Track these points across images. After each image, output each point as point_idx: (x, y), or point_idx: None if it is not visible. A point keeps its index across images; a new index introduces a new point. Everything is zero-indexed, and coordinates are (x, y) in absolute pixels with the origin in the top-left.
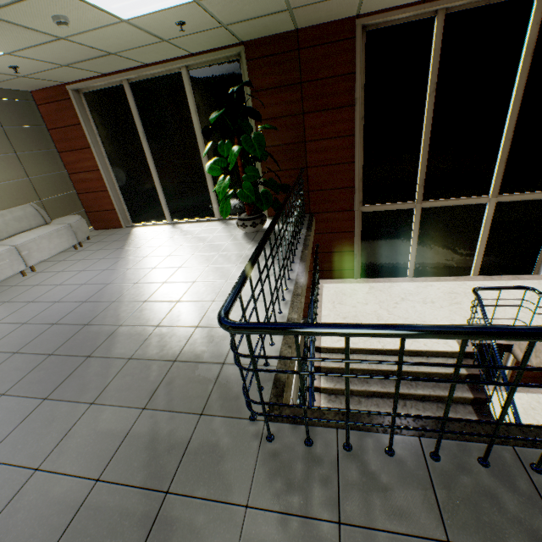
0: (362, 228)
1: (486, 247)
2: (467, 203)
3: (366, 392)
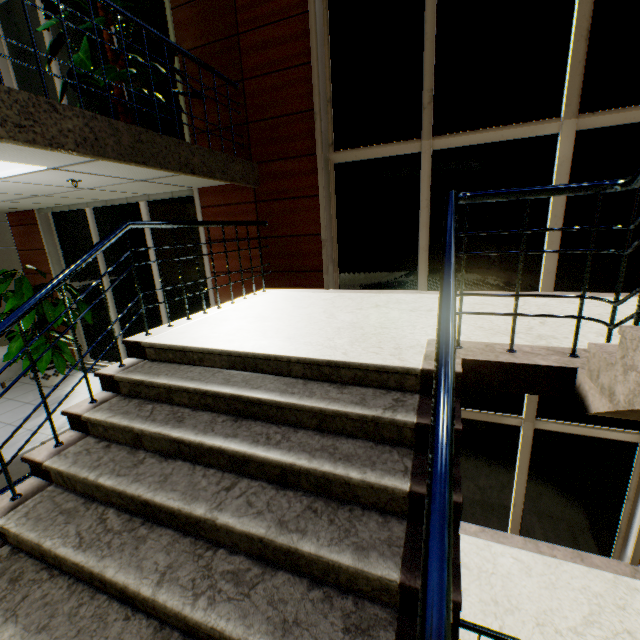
0: (336, 195)
1: (566, 233)
2: (517, 136)
3: (165, 443)
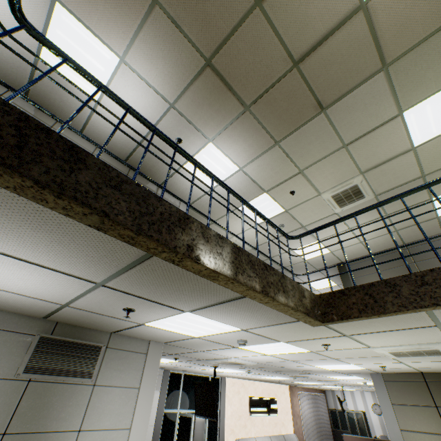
0: None
1: None
2: None
3: None
